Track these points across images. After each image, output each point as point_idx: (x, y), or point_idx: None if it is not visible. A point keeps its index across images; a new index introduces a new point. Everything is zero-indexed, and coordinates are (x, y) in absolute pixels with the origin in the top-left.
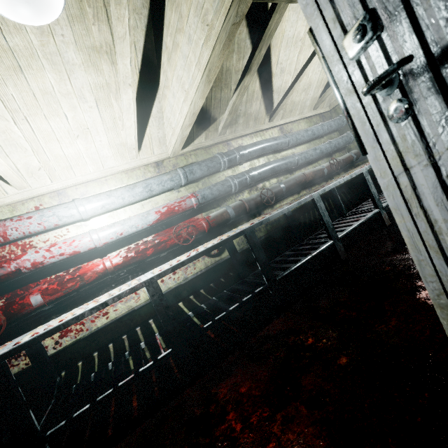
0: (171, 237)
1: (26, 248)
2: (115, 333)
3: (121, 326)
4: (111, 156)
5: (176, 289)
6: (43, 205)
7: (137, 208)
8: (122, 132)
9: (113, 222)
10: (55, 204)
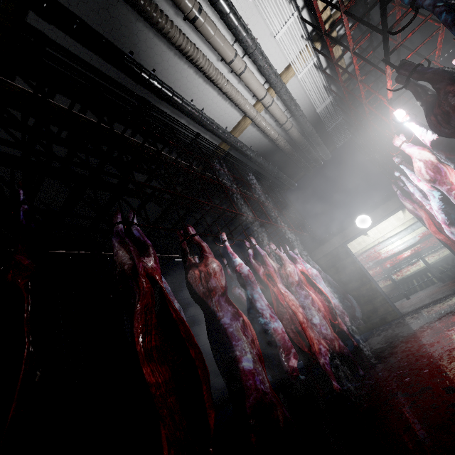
0: (427, 244)
1: (379, 253)
2: (414, 276)
3: (416, 274)
4: (395, 222)
5: (436, 262)
6: (379, 241)
7: (410, 236)
8: (397, 215)
9: (402, 242)
10: (382, 240)
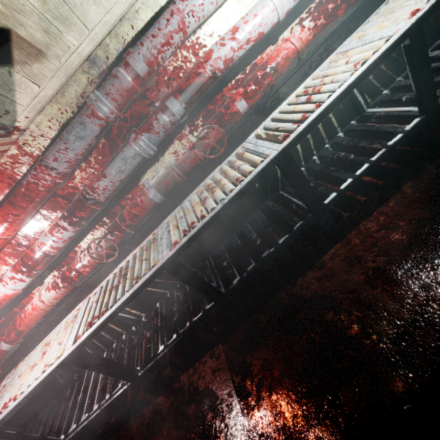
0: None
1: (196, 50)
2: None
3: None
4: None
5: None
6: None
7: None
8: None
9: None
10: None
